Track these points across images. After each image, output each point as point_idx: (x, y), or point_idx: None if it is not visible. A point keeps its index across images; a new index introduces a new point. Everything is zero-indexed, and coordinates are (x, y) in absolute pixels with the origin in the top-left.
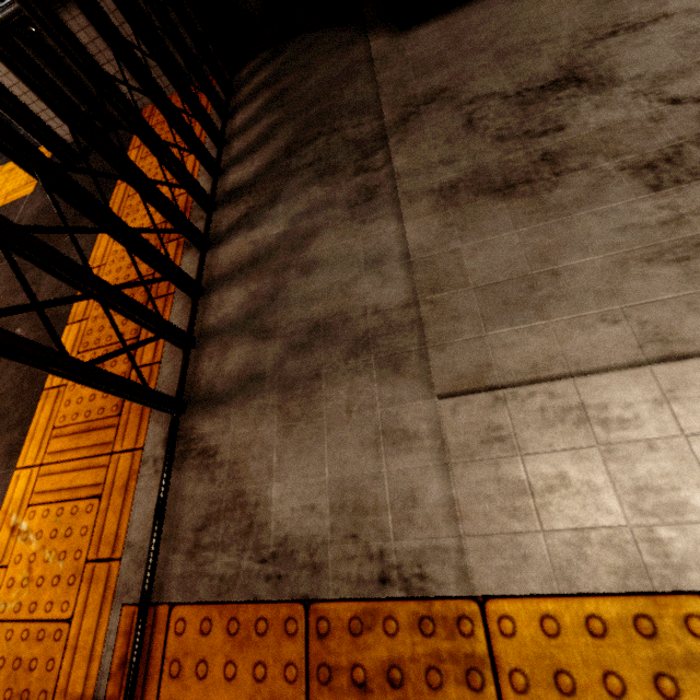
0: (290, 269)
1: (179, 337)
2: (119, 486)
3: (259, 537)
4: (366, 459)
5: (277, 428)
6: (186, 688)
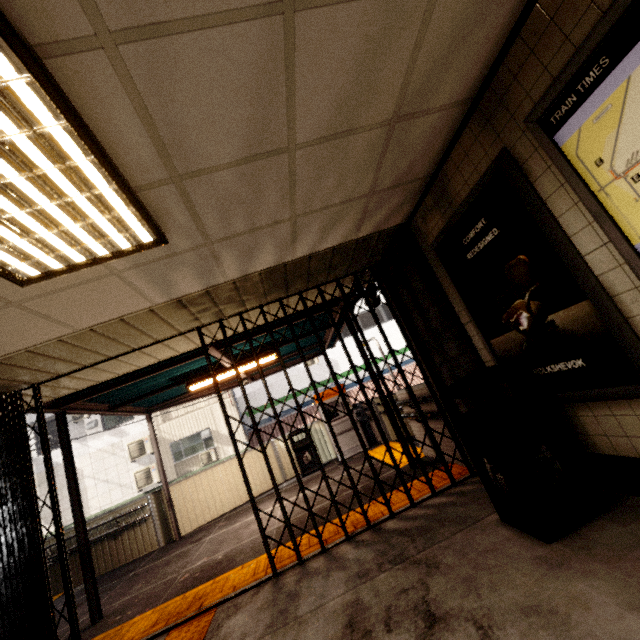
0: (327, 572)
1: (297, 556)
2: (255, 578)
3: (225, 620)
4: (238, 634)
5: (259, 605)
6: (194, 625)
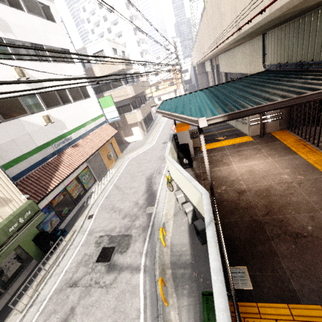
0: None
1: (318, 145)
2: (320, 153)
3: None
4: None
5: None
6: None
